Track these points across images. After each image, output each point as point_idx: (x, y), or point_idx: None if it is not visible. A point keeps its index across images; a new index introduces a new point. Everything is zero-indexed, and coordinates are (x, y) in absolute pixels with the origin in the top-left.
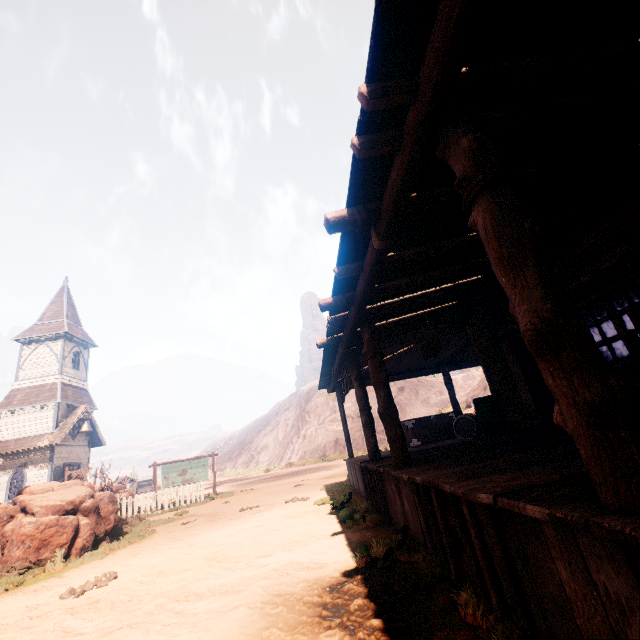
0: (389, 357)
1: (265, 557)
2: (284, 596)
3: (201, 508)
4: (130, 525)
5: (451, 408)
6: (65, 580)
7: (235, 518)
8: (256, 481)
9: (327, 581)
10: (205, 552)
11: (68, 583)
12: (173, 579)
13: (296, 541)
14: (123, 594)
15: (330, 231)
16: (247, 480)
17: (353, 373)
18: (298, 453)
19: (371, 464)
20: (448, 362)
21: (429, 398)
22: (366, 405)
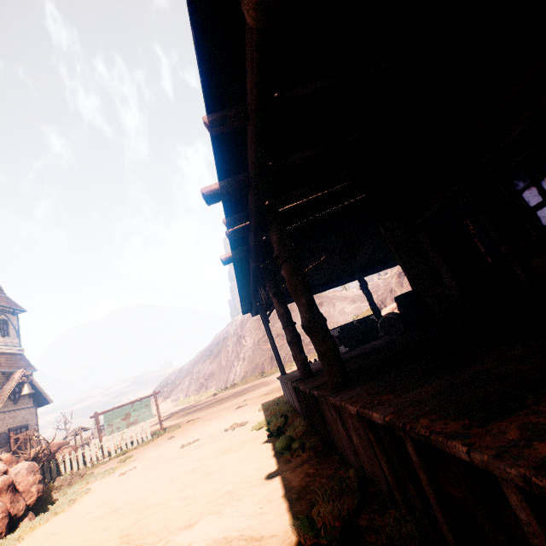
0: (306, 271)
1: (188, 529)
2: None
3: (146, 449)
4: (69, 484)
5: (365, 313)
6: None
7: (173, 460)
8: (204, 407)
9: None
10: (124, 524)
11: None
12: None
13: (228, 492)
14: None
15: None
16: (196, 407)
17: (270, 289)
18: (240, 374)
19: (303, 384)
20: (362, 269)
21: (344, 308)
22: (289, 321)
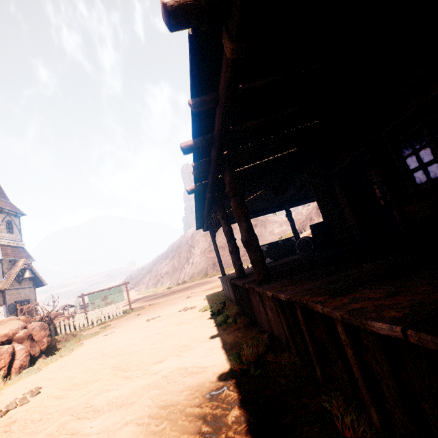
0: (247, 201)
1: (158, 363)
2: (169, 409)
3: (120, 321)
4: (66, 340)
5: (289, 235)
6: (0, 398)
7: (142, 328)
8: (161, 296)
9: (207, 387)
10: (114, 361)
11: (1, 401)
12: (82, 392)
13: (184, 345)
14: (37, 412)
15: (170, 25)
16: (155, 296)
17: (220, 213)
18: (189, 274)
19: (238, 281)
20: (289, 202)
21: (273, 230)
22: (231, 237)
